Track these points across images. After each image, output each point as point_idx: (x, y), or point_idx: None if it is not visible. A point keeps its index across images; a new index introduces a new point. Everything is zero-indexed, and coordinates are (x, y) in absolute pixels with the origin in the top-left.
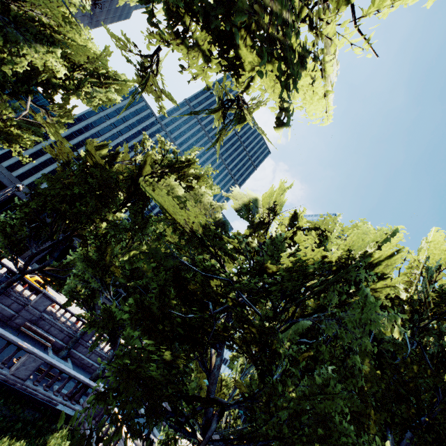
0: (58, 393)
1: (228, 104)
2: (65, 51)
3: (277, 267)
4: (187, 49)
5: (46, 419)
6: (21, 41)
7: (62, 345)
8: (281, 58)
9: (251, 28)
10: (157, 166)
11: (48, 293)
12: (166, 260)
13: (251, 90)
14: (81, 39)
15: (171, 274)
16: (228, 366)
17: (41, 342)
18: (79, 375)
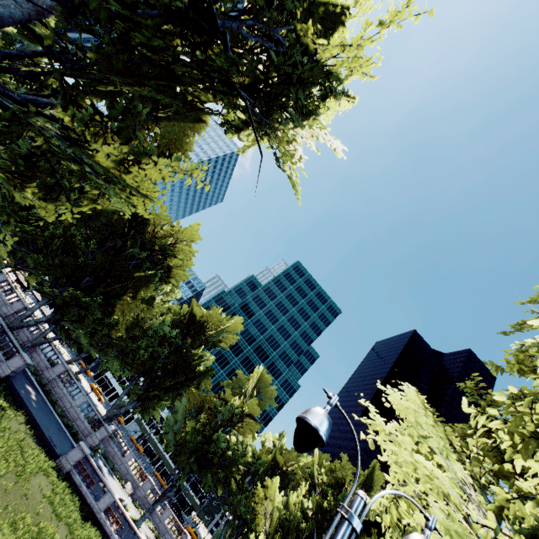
0: None
1: None
2: None
3: None
4: None
5: None
6: None
7: None
8: None
9: None
10: None
11: None
12: None
13: None
14: None
15: None
16: None
17: None
18: None
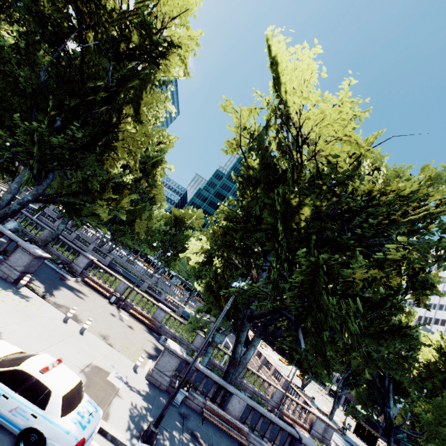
0: None
1: None
2: None
3: None
4: None
5: None
6: None
7: None
8: None
9: None
10: None
11: None
12: None
13: None
14: None
15: None
16: None
17: None
18: None
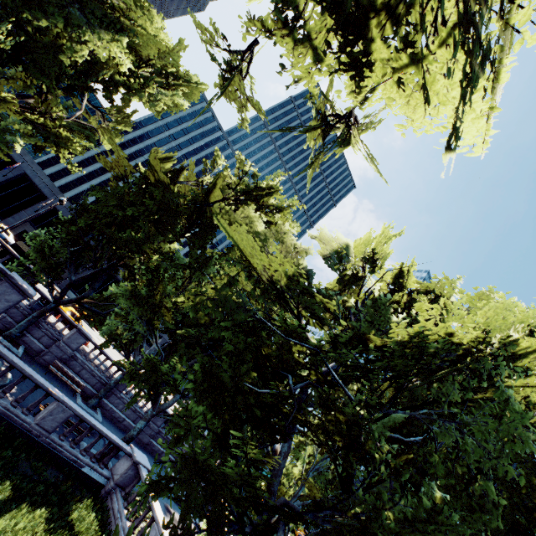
0: (85, 452)
1: (333, 120)
2: (133, 42)
3: (383, 341)
4: (295, 43)
5: (70, 483)
6: (85, 26)
7: (92, 393)
8: (469, 54)
9: (398, 16)
10: (231, 192)
11: (83, 328)
12: (236, 313)
13: (368, 104)
14: (153, 28)
15: (241, 332)
16: (294, 452)
17: (70, 386)
18: (112, 435)
